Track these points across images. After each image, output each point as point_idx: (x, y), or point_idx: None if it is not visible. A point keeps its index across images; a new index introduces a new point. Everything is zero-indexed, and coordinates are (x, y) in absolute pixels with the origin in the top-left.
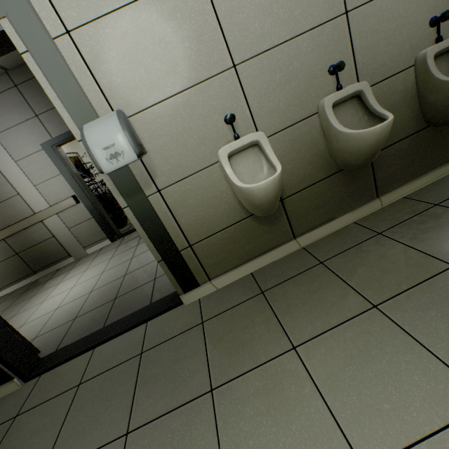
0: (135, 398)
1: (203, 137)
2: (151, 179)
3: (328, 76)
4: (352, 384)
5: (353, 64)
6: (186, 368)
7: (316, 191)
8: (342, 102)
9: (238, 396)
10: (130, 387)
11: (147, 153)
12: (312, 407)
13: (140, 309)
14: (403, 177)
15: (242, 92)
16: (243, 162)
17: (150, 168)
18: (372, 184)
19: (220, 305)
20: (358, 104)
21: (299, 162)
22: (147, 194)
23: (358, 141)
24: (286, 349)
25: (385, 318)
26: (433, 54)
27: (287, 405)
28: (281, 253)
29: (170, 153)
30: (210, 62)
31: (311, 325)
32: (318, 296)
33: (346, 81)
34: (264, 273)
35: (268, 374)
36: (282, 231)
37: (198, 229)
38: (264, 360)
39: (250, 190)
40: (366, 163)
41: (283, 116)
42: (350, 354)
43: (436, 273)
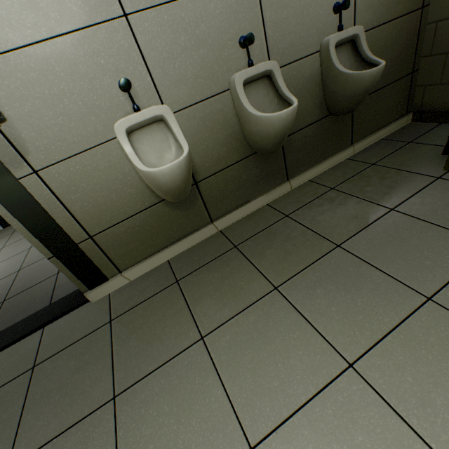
0: (21, 424)
1: (91, 104)
2: (20, 157)
3: (239, 49)
4: (250, 367)
5: (265, 39)
6: (88, 377)
7: (231, 174)
8: (254, 81)
9: (143, 398)
10: (15, 412)
11: (8, 120)
12: (213, 397)
13: (36, 312)
14: (309, 161)
15: (139, 53)
16: (147, 140)
17: (16, 142)
18: (283, 168)
19: (132, 299)
20: (270, 85)
21: (212, 143)
22: (18, 176)
23: (267, 125)
24: (195, 341)
25: (283, 299)
26: (335, 42)
27: (190, 399)
28: (199, 238)
29: (46, 122)
30: (89, 2)
31: (220, 312)
32: (229, 281)
33: (258, 58)
34: (180, 260)
35: (175, 370)
36: (199, 216)
37: (98, 217)
38: (172, 356)
39: (153, 174)
40: (276, 147)
41: (192, 89)
42: (251, 338)
43: (325, 253)
